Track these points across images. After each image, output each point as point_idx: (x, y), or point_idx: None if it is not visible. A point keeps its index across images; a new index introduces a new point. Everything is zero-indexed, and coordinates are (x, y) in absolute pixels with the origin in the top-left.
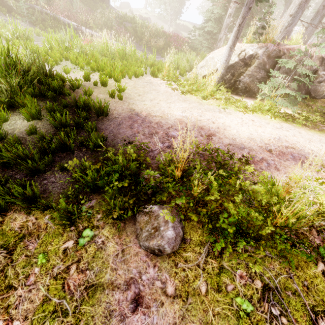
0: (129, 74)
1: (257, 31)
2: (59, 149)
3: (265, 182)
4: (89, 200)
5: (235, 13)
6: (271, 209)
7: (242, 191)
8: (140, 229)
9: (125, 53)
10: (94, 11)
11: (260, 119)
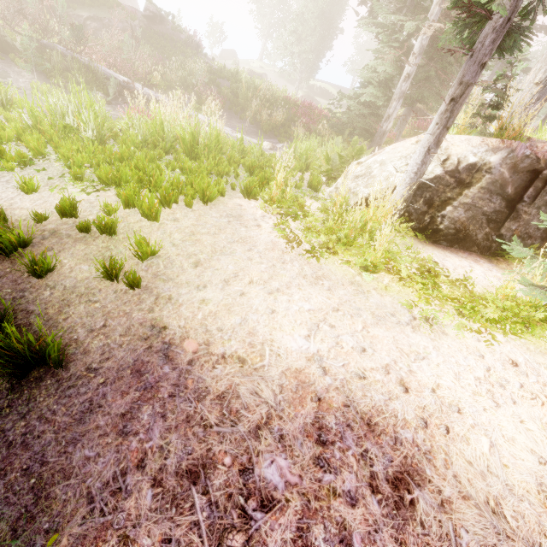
0: (188, 195)
1: (479, 112)
2: None
3: None
4: None
5: (416, 74)
6: None
7: None
8: None
9: (196, 140)
10: (169, 60)
11: (530, 354)
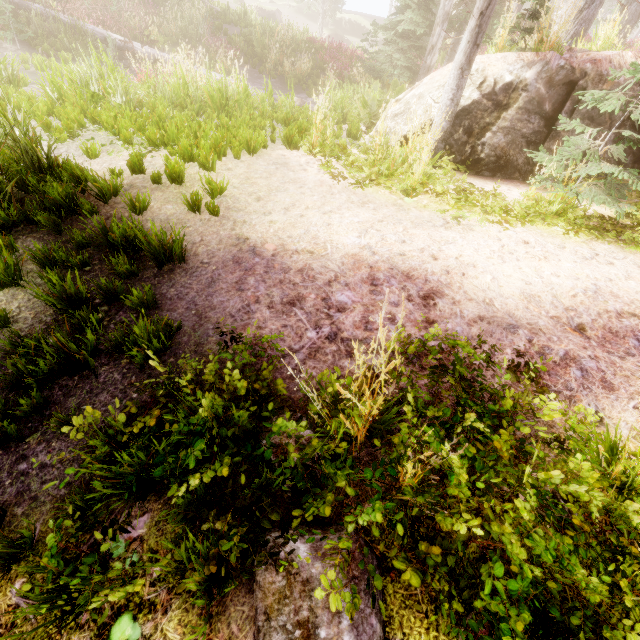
0: (234, 148)
1: (518, 25)
2: (59, 370)
3: (590, 439)
4: (127, 531)
5: None
6: (631, 555)
7: (541, 493)
8: (266, 615)
9: (226, 96)
10: (160, 6)
11: (542, 238)
